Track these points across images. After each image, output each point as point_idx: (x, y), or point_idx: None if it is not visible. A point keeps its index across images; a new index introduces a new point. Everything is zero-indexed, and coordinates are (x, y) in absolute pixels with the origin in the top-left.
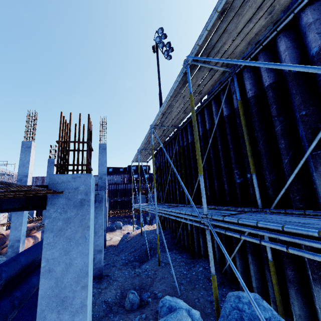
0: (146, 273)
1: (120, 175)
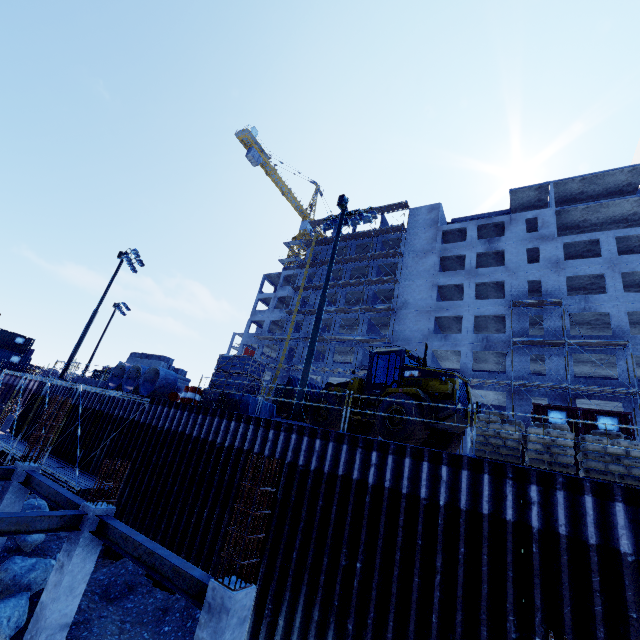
0: None
1: None
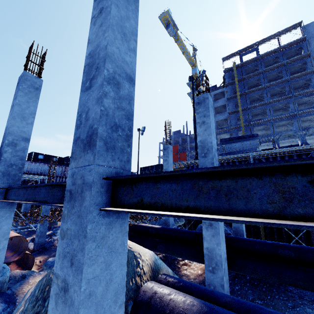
0: None
1: (61, 166)
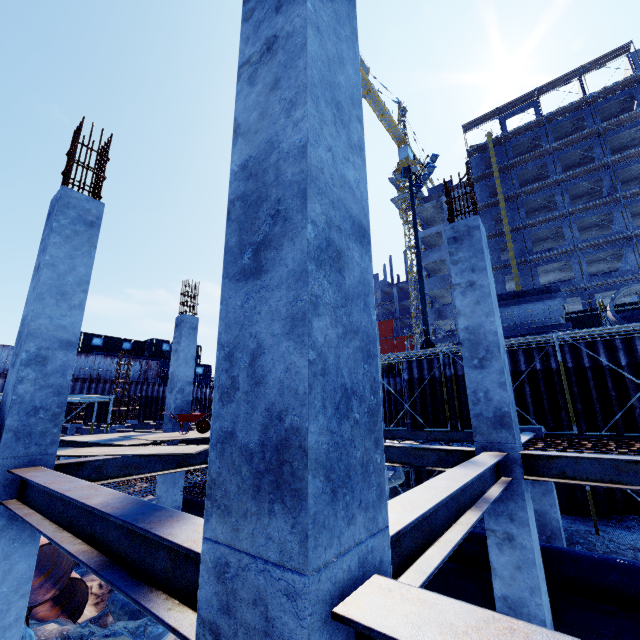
0: (612, 545)
1: (138, 360)
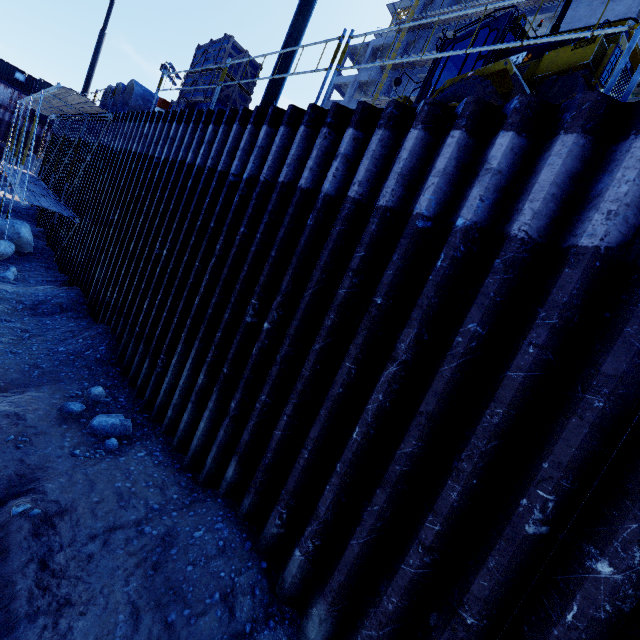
0: None
1: (10, 88)
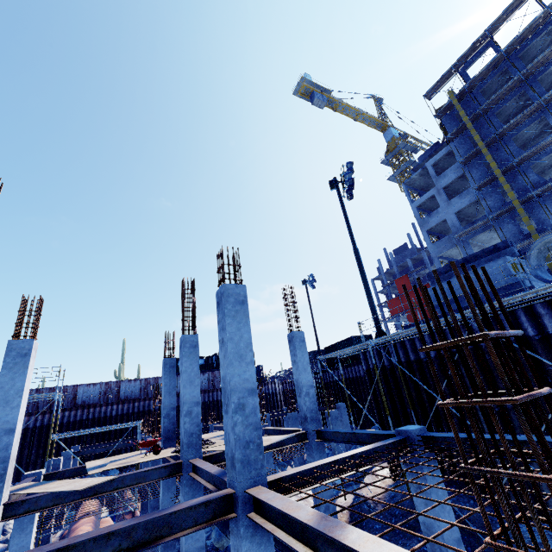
0: None
1: (206, 373)
